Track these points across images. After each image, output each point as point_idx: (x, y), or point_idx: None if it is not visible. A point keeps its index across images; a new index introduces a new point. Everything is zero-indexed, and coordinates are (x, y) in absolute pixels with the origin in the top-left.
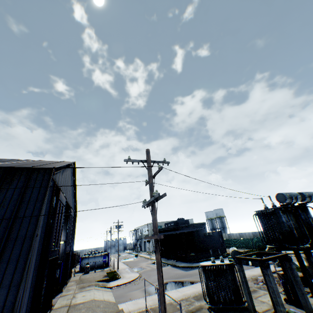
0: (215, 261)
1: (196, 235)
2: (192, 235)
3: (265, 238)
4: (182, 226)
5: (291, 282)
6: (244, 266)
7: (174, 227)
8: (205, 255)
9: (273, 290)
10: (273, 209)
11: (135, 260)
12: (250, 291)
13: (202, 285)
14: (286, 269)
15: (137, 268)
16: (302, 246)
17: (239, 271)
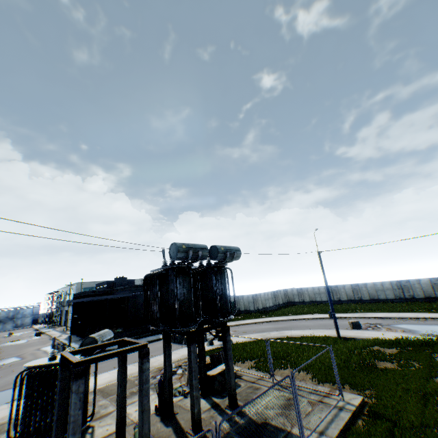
0: (56, 358)
1: (132, 303)
2: (126, 303)
3: (145, 315)
4: (117, 289)
5: (169, 381)
6: (174, 346)
7: (106, 290)
8: (138, 331)
9: (70, 422)
10: (167, 269)
11: (25, 344)
12: (65, 415)
13: (18, 403)
14: (168, 362)
15: (8, 359)
16: (183, 329)
17: (59, 381)
